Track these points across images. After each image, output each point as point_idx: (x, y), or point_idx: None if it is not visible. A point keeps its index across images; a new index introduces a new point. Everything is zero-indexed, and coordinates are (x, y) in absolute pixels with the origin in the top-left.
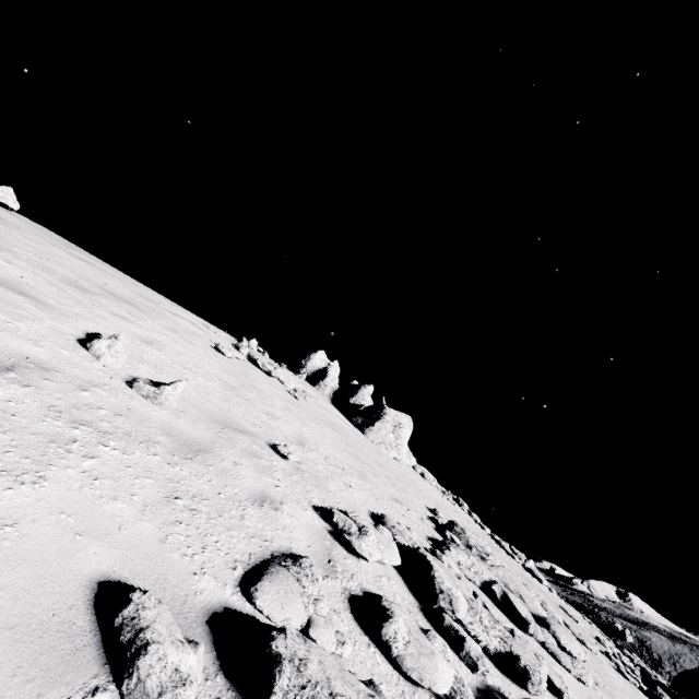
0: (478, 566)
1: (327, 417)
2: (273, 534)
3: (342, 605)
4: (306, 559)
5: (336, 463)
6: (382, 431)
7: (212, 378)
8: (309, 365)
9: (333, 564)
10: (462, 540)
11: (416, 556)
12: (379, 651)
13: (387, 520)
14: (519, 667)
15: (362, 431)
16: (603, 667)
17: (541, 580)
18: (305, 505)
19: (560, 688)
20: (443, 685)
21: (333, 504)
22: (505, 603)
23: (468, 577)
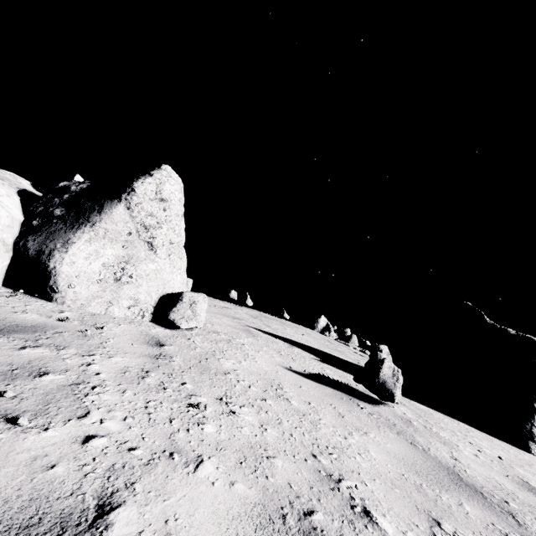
0: None
1: None
2: None
3: None
4: None
5: None
6: None
7: None
8: (319, 326)
9: None
10: None
11: None
12: None
13: None
14: None
15: None
16: None
17: None
18: None
19: None
20: None
21: None
22: None
23: None
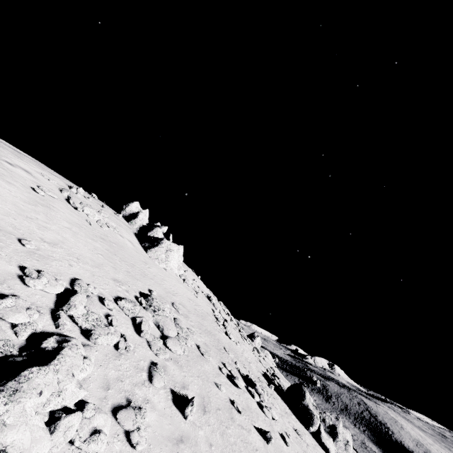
0: (138, 310)
1: (113, 239)
2: None
3: None
4: None
5: (79, 257)
6: (158, 252)
7: (6, 203)
8: (127, 209)
9: (2, 283)
10: (149, 302)
11: (73, 293)
12: None
13: (78, 281)
14: (90, 333)
15: (145, 251)
16: (202, 363)
17: (230, 338)
18: (13, 264)
19: (120, 347)
20: (14, 320)
21: (42, 268)
22: (138, 325)
23: (125, 313)
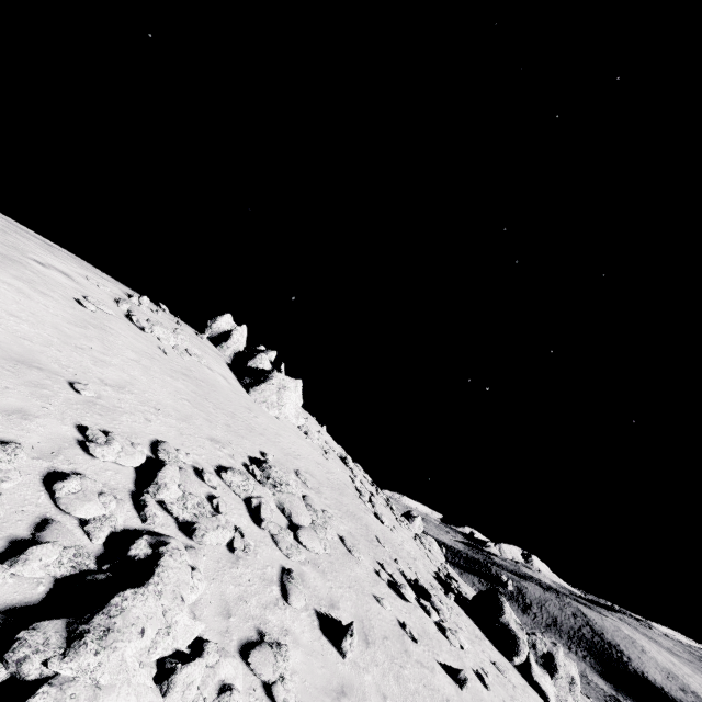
0: (253, 487)
1: (200, 374)
2: (4, 431)
3: (38, 472)
4: (16, 444)
5: (157, 406)
6: (266, 392)
7: (45, 326)
8: (214, 326)
9: (57, 455)
10: (265, 473)
11: (160, 465)
12: (49, 495)
13: (162, 445)
14: (192, 528)
15: (247, 391)
16: (351, 565)
17: (382, 521)
18: (68, 422)
19: (236, 548)
20: (83, 513)
21: (109, 428)
22: (256, 510)
23: (234, 492)
